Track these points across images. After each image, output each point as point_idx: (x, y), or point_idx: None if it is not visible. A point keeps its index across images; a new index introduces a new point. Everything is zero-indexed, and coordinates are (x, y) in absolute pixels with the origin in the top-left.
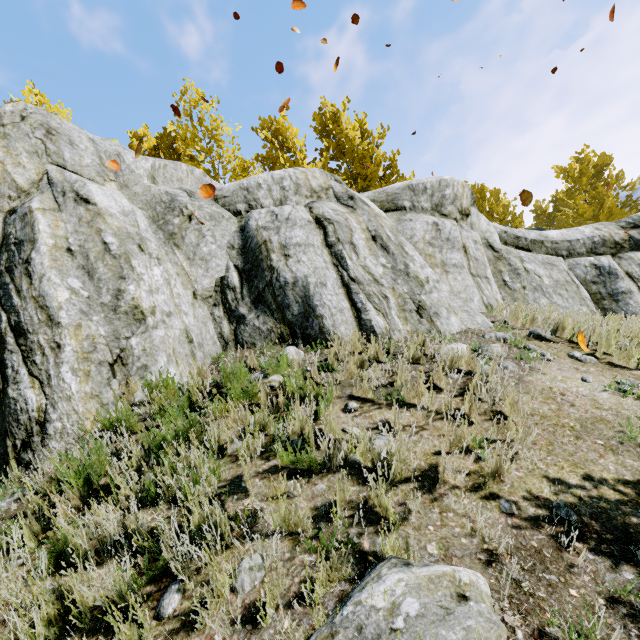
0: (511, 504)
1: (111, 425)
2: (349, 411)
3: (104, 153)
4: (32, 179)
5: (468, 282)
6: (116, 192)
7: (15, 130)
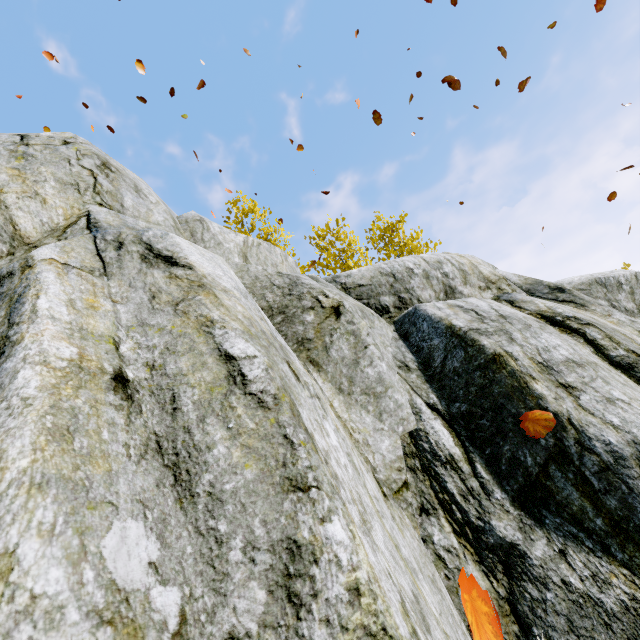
0: None
1: None
2: None
3: (177, 218)
4: (52, 224)
5: None
6: (217, 256)
7: (46, 151)
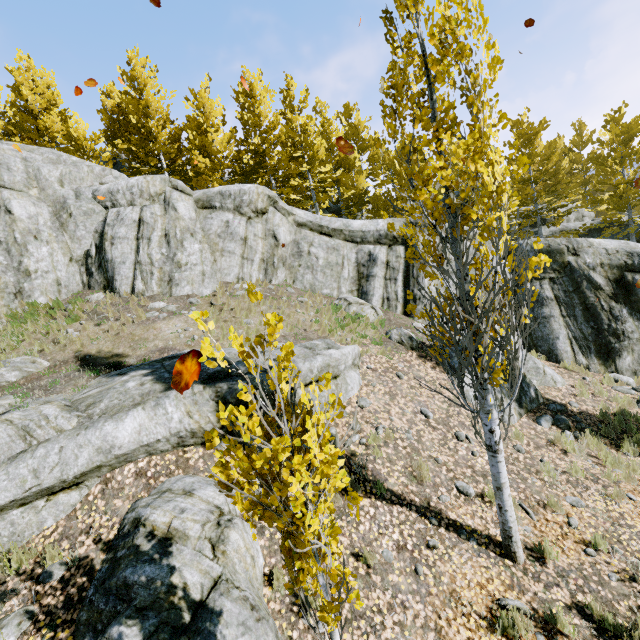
0: (78, 353)
1: (9, 317)
2: (80, 324)
3: (32, 167)
4: None
5: (232, 263)
6: (28, 203)
7: None
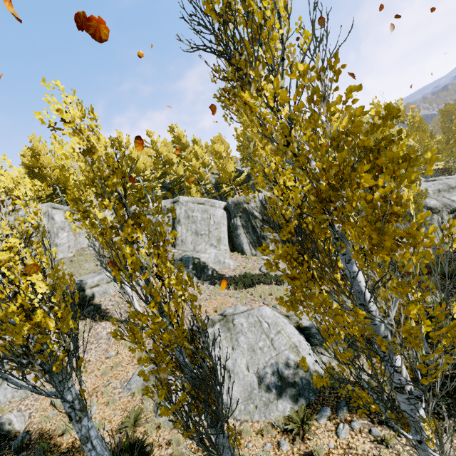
0: None
1: None
2: None
3: None
4: None
5: (85, 238)
6: None
7: None
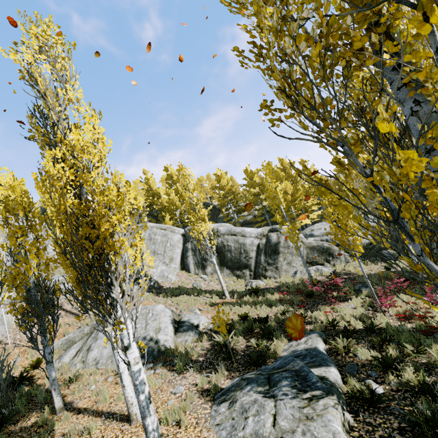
0: None
1: None
2: None
3: None
4: None
5: None
6: None
7: None
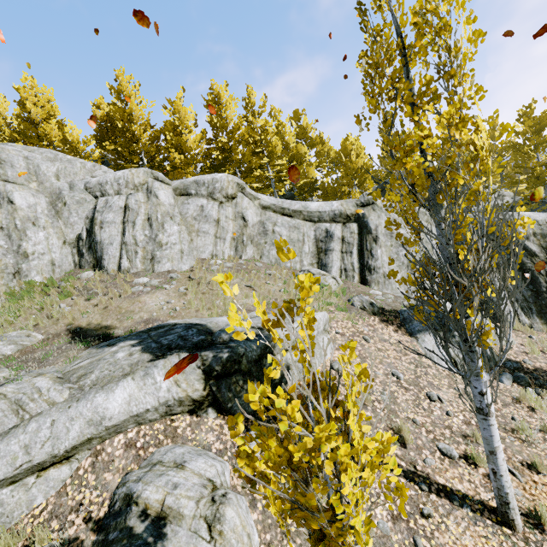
0: (70, 326)
1: (8, 295)
2: (72, 299)
3: (32, 164)
4: None
5: (207, 242)
6: (28, 194)
7: None
